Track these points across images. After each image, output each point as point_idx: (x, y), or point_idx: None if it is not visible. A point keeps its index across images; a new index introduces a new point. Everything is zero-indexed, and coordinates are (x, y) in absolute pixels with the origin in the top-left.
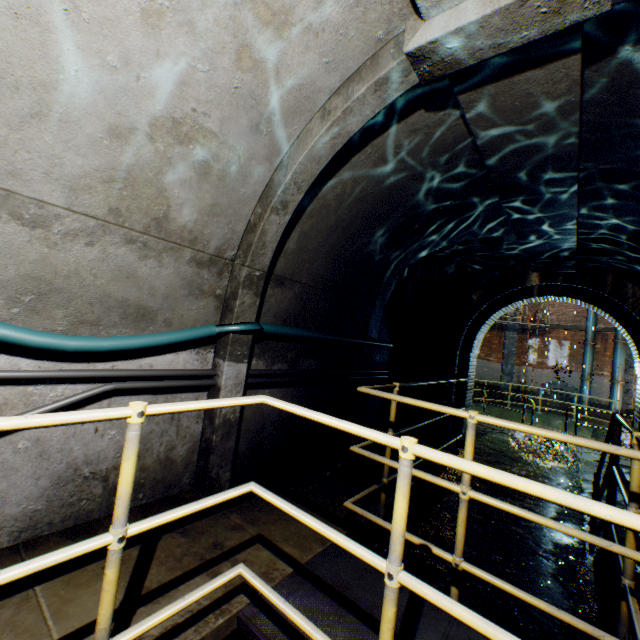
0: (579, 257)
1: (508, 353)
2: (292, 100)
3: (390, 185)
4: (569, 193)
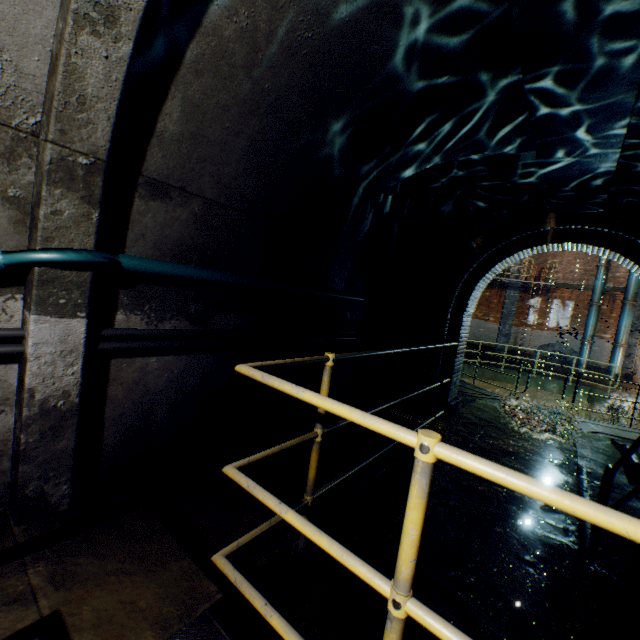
0: (613, 189)
1: (507, 313)
2: None
3: (341, 26)
4: (636, 52)
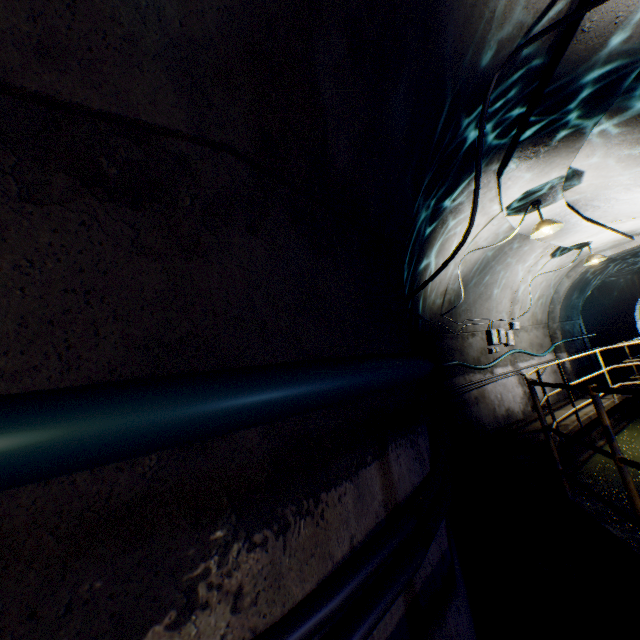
0: None
1: None
2: (558, 278)
3: (579, 278)
4: None
